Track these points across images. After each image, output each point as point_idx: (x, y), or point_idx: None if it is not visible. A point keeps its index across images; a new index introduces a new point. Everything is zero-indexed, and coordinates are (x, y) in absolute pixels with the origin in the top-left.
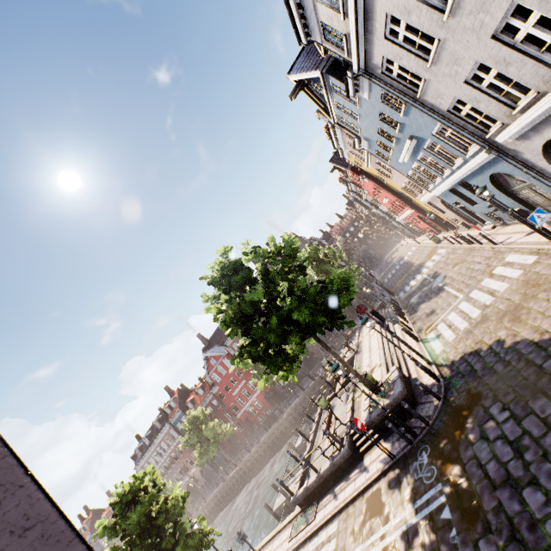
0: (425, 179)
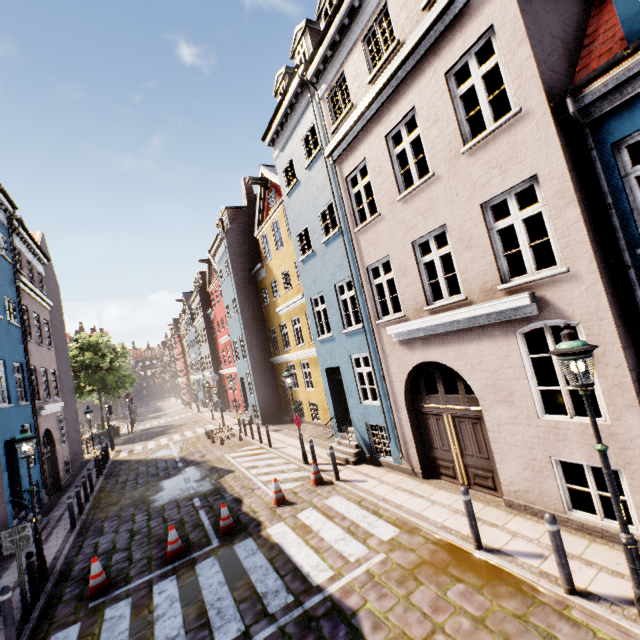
0: (194, 369)
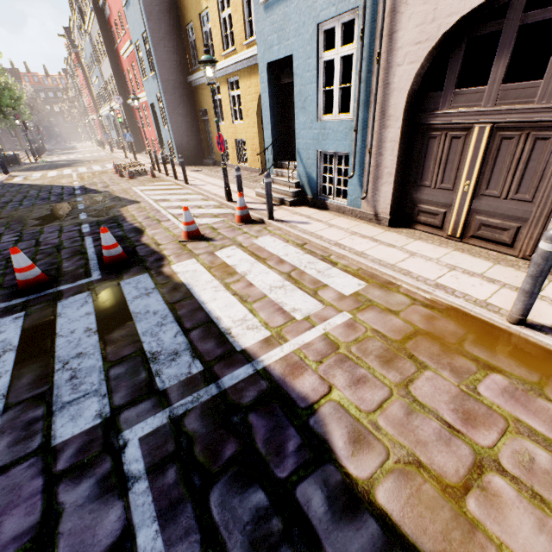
0: (101, 102)
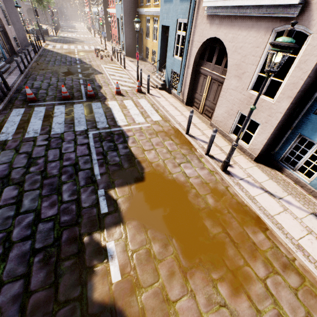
0: (93, 3)
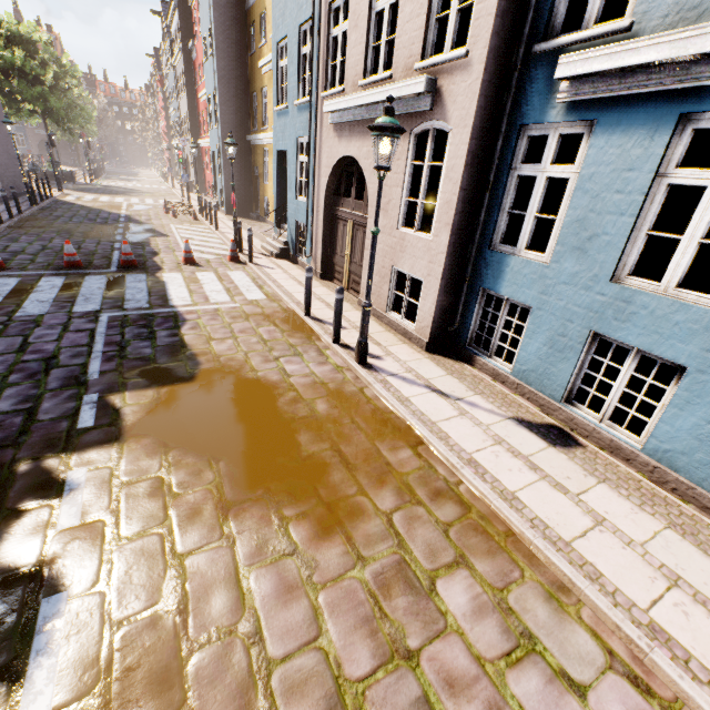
0: (175, 133)
